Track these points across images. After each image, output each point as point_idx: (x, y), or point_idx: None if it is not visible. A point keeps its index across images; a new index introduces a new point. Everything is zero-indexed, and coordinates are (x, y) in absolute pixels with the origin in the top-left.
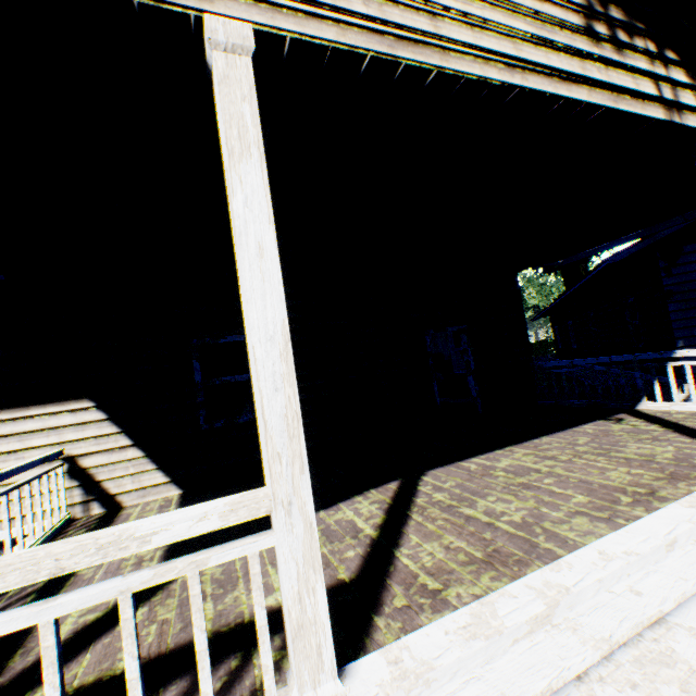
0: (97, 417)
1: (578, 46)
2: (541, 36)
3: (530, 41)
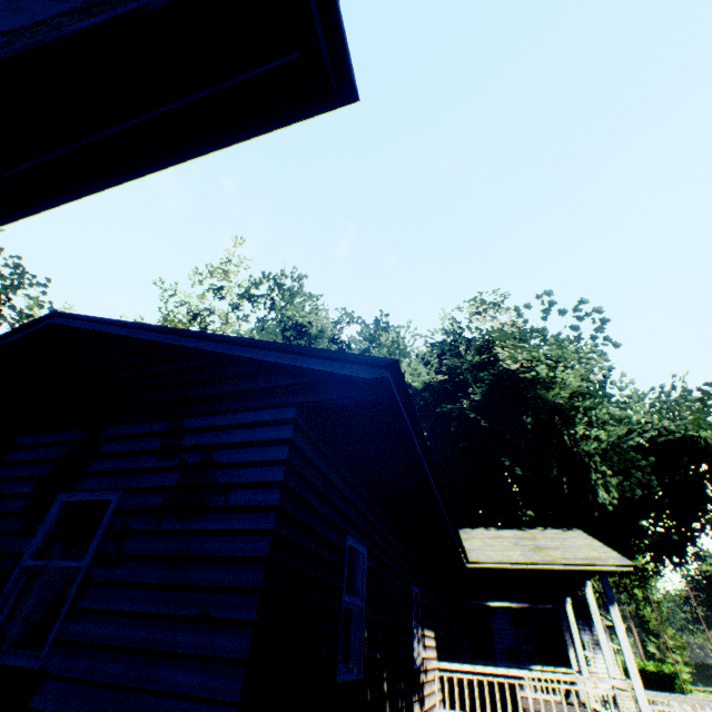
0: (434, 643)
1: None
2: None
3: None
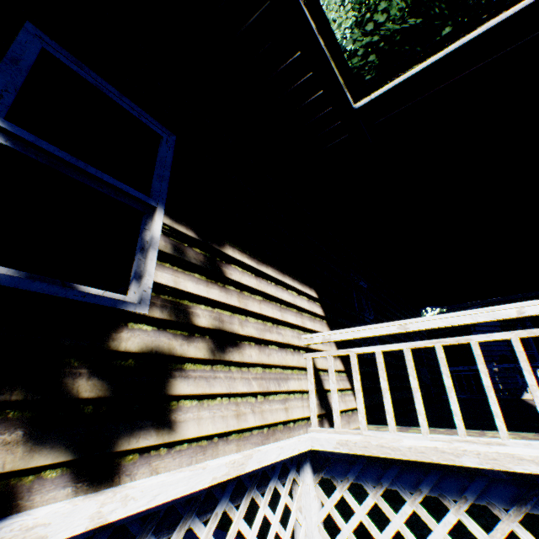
0: (319, 311)
1: None
2: None
3: None
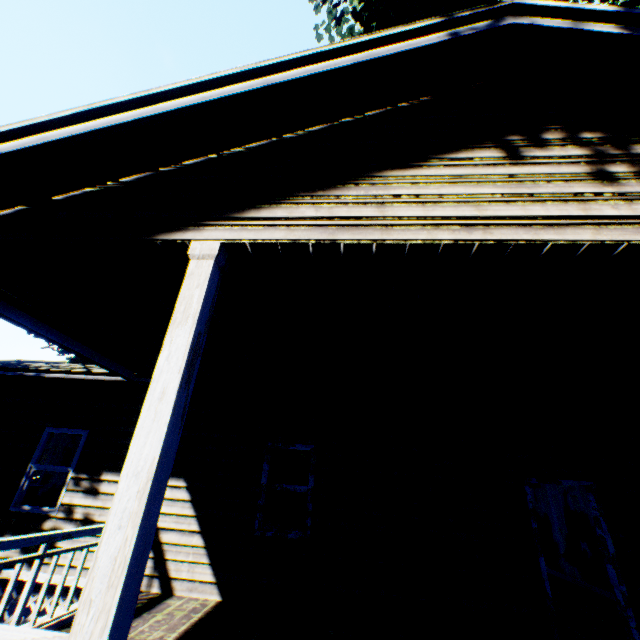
0: (184, 496)
1: (575, 190)
2: (516, 193)
3: (499, 200)
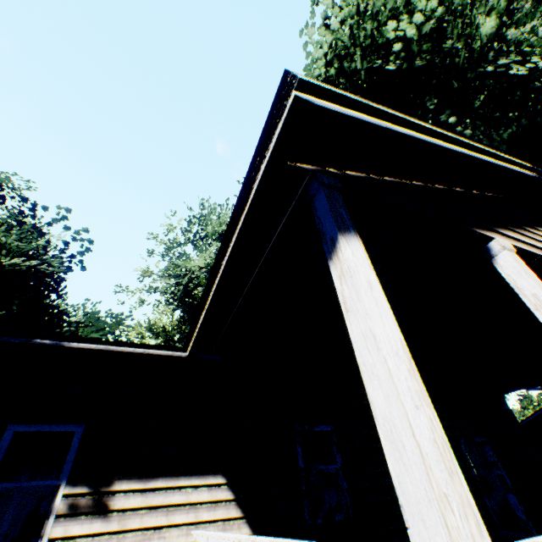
0: (226, 495)
1: None
2: None
3: None
